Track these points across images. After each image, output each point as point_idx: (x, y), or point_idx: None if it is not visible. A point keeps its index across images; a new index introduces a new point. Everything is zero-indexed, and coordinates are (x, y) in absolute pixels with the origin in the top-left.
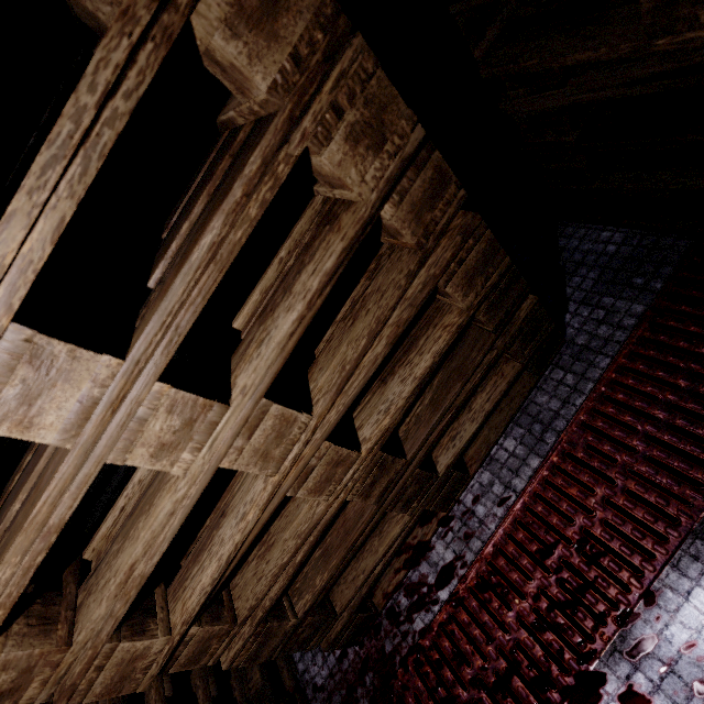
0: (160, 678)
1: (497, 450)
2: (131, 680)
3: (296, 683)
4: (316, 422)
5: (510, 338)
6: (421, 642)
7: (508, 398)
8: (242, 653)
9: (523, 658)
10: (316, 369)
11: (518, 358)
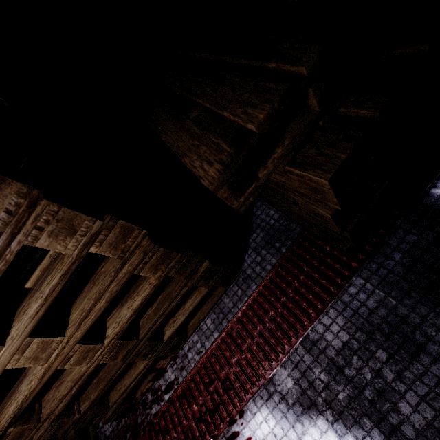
0: None
1: (203, 324)
2: None
3: (96, 434)
4: (68, 339)
5: (195, 281)
6: (153, 420)
7: (212, 297)
8: (45, 434)
9: (190, 434)
10: (75, 306)
11: (205, 287)
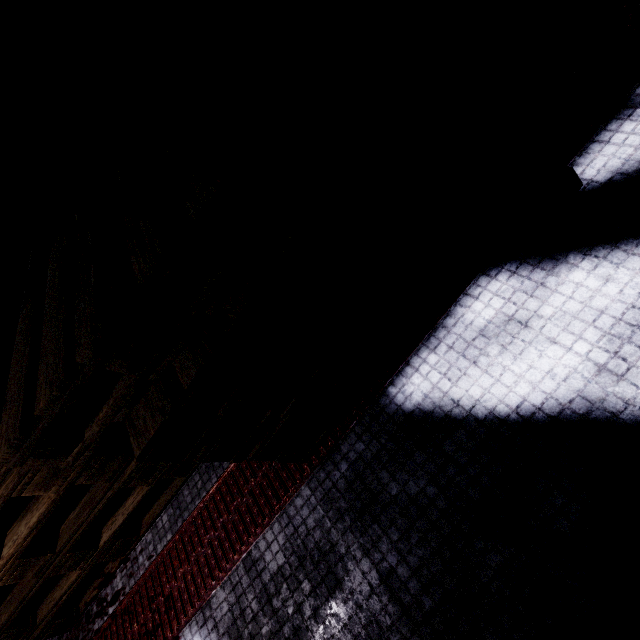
0: None
1: (159, 520)
2: None
3: None
4: None
5: (123, 483)
6: (94, 638)
7: (171, 486)
8: None
9: None
10: None
11: (143, 485)
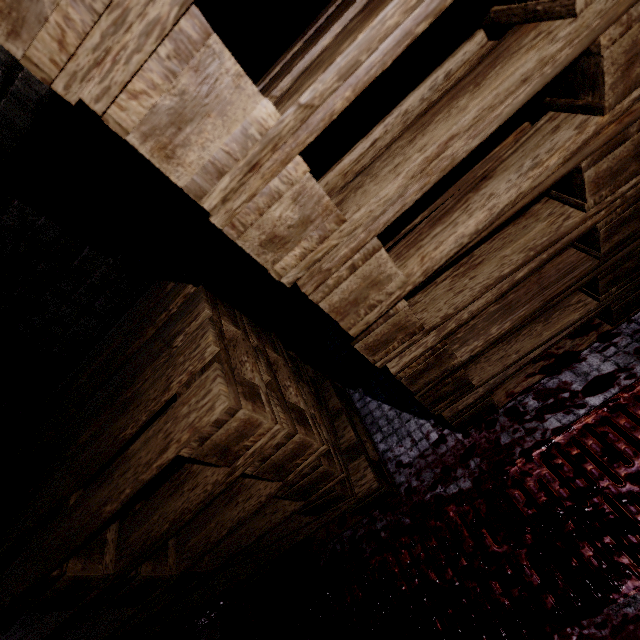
0: (295, 383)
1: None
2: (356, 311)
3: (379, 456)
4: None
5: None
6: (555, 439)
7: None
8: (412, 366)
9: None
10: None
11: None
